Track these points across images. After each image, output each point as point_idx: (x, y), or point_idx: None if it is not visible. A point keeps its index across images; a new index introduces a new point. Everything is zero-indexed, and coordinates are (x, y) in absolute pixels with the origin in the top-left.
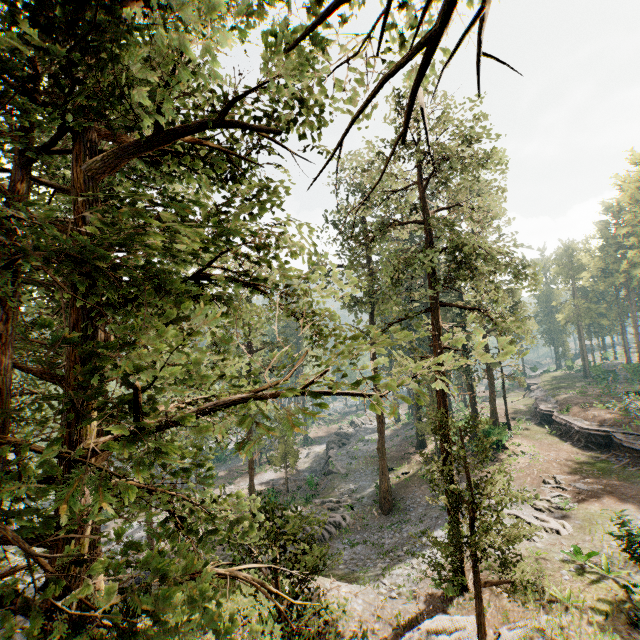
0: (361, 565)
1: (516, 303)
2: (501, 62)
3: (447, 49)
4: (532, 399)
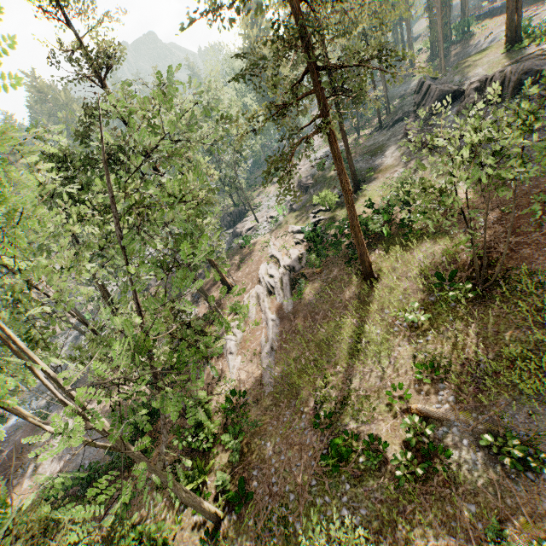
0: None
1: None
2: None
3: None
4: None
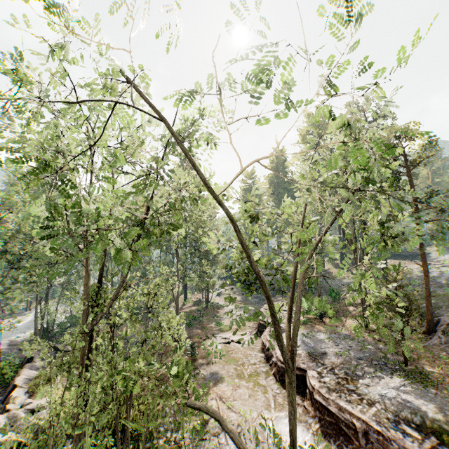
0: None
1: None
2: None
3: None
4: None
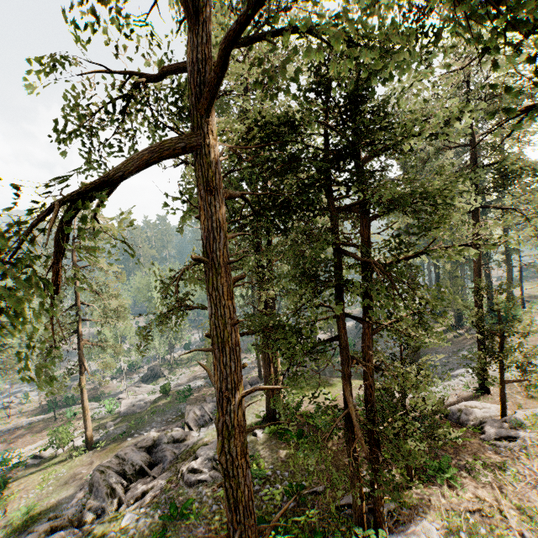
0: None
1: None
2: None
3: None
4: None
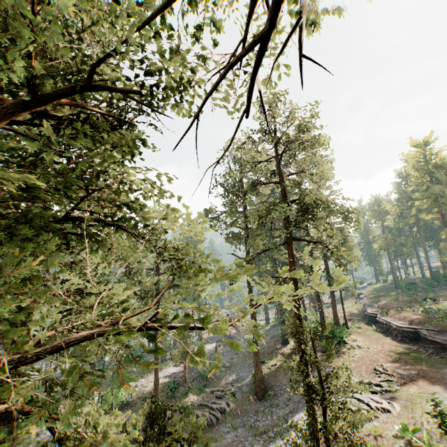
0: (241, 446)
1: (345, 237)
2: (321, 65)
3: (286, 65)
4: (361, 305)
